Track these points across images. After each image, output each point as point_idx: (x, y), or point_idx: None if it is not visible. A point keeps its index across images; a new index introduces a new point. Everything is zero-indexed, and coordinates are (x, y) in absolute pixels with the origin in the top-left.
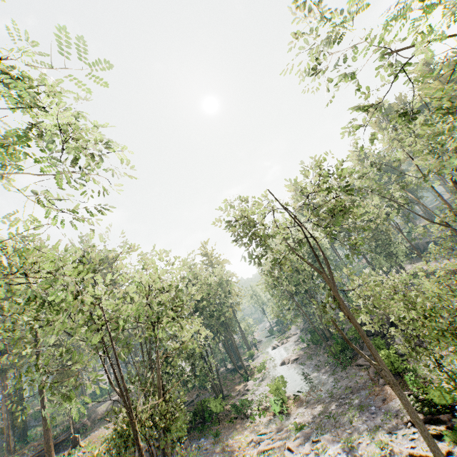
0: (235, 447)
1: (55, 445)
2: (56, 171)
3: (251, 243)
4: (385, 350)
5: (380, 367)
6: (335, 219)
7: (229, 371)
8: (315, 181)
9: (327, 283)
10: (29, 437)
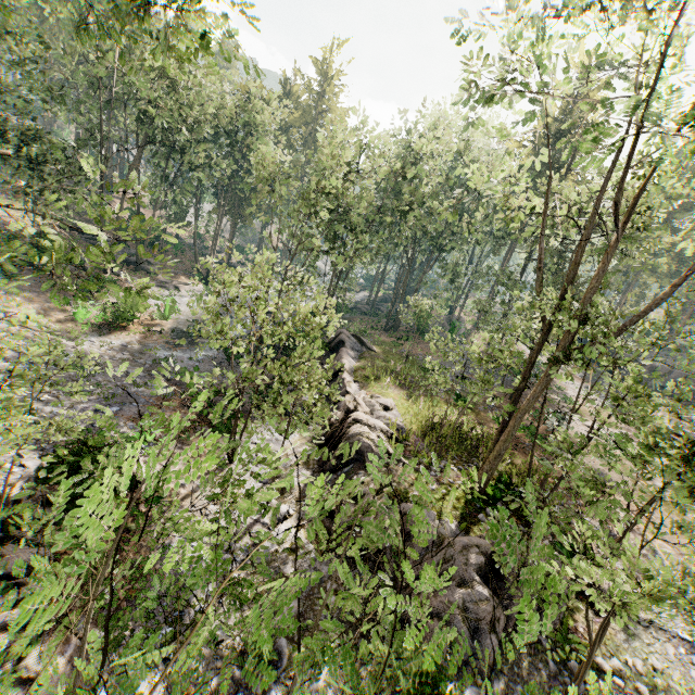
0: None
1: None
2: None
3: None
4: None
5: None
6: None
7: (219, 262)
8: None
9: None
10: None
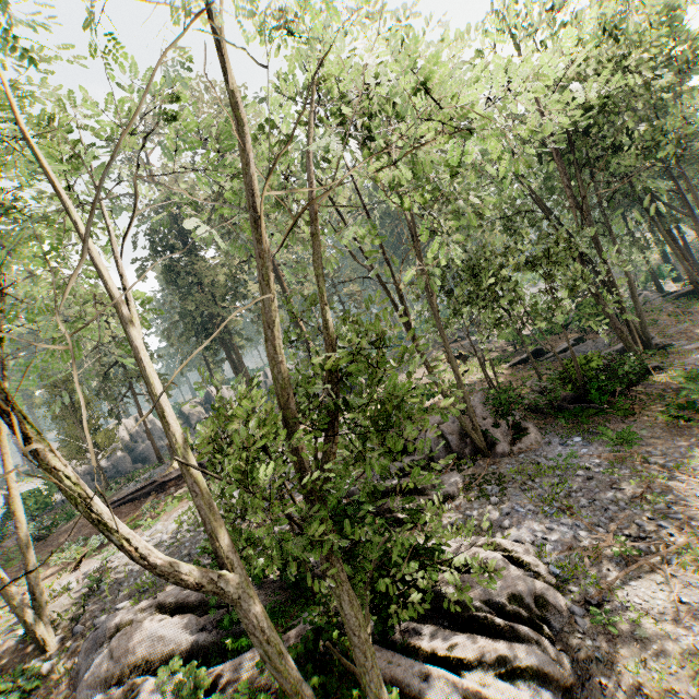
0: (696, 501)
1: None
2: None
3: None
4: None
5: None
6: None
7: (670, 298)
8: None
9: None
10: None
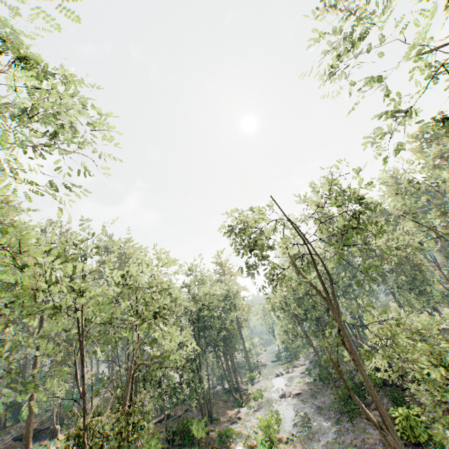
0: None
1: (39, 431)
2: (5, 129)
3: (250, 252)
4: (404, 408)
5: (390, 434)
6: (348, 236)
7: (225, 391)
8: (327, 189)
9: (331, 311)
10: (21, 416)
